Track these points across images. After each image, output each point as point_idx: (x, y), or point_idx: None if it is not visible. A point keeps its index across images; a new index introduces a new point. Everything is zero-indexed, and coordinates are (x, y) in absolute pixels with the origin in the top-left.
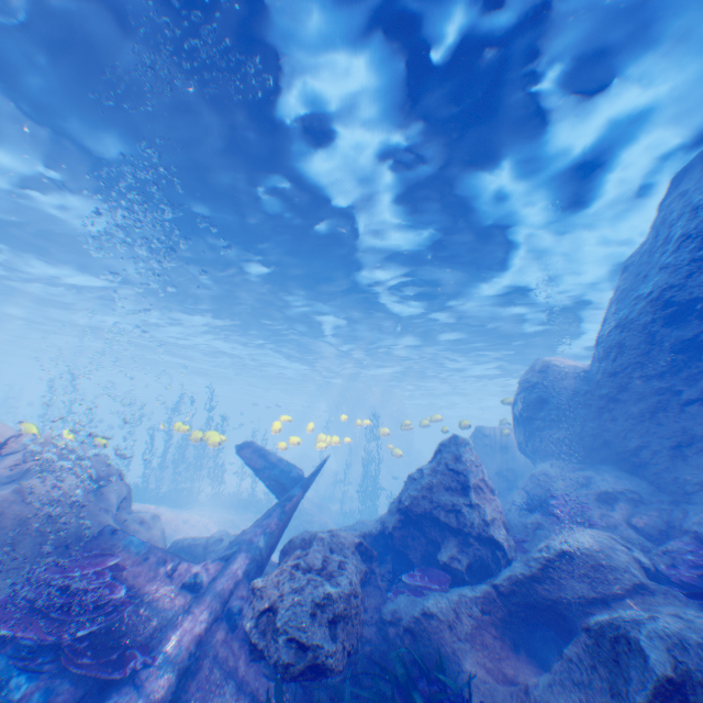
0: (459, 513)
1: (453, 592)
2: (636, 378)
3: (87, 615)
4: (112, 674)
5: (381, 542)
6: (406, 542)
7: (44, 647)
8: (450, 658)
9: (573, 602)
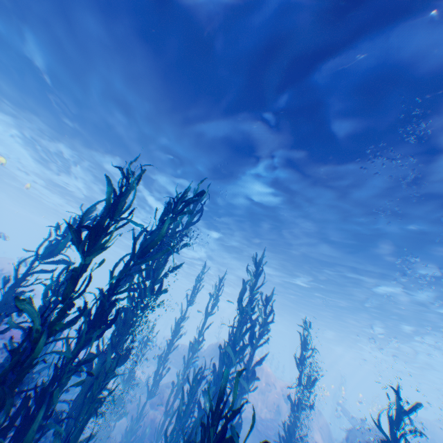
0: None
1: None
2: None
3: None
4: None
5: None
6: None
7: None
8: None
9: None
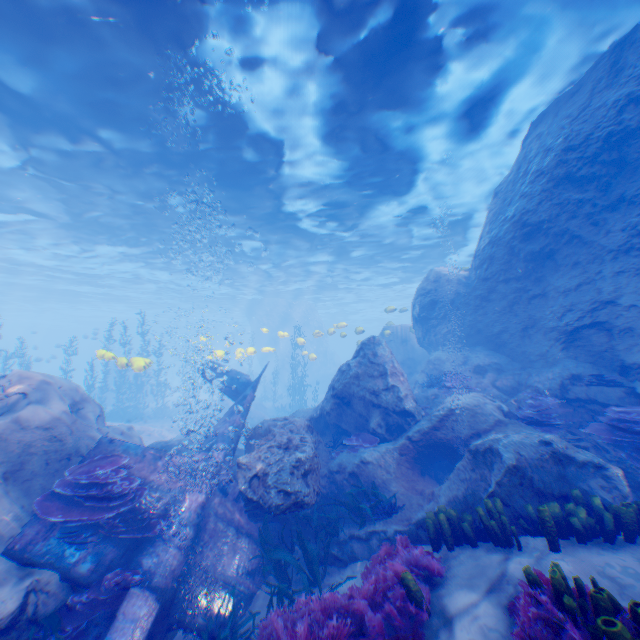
0: (380, 393)
1: (380, 446)
2: (501, 282)
3: (115, 500)
4: (147, 534)
5: (321, 422)
6: (342, 419)
7: (84, 528)
8: (382, 486)
9: (459, 438)
